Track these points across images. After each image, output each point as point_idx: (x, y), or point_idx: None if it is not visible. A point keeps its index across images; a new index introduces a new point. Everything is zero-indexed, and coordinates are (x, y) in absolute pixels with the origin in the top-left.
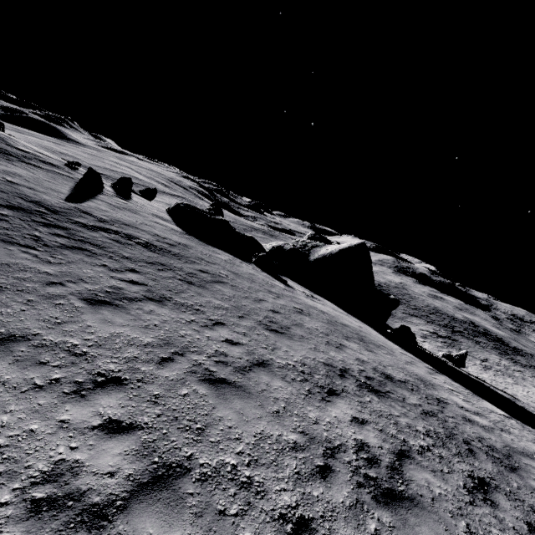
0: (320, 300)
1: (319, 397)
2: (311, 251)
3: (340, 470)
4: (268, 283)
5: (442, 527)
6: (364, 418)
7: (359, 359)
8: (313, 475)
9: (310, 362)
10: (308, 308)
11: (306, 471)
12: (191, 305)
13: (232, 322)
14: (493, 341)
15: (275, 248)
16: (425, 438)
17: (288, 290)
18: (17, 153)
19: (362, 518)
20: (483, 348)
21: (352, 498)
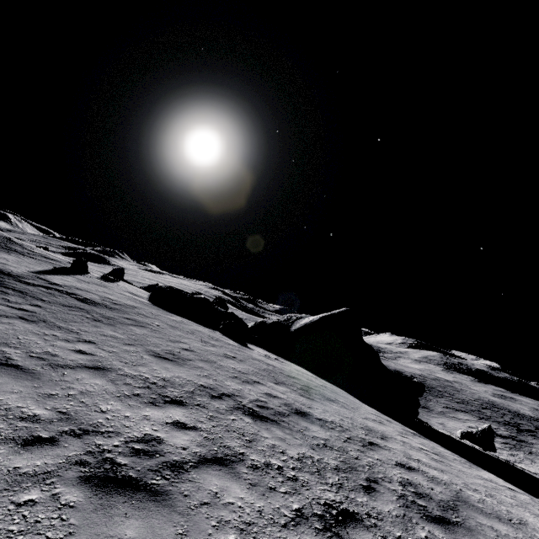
0: (285, 363)
1: (147, 400)
2: (294, 322)
3: (69, 446)
4: (213, 338)
5: (177, 529)
6: (198, 426)
7: (271, 394)
8: (13, 440)
9: (179, 380)
10: (247, 358)
11: (5, 435)
12: (71, 329)
13: (110, 344)
14: None
15: (257, 323)
16: (289, 460)
17: (238, 346)
18: (24, 251)
19: (25, 486)
20: None
21: (42, 469)
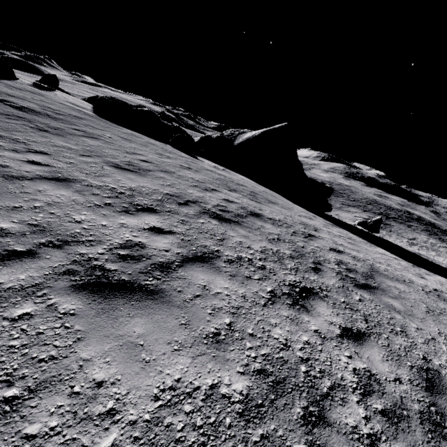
0: (231, 173)
1: (119, 209)
2: (237, 137)
3: (52, 258)
4: (166, 151)
5: (179, 321)
6: (174, 230)
7: (228, 200)
8: None
9: (146, 190)
10: (200, 169)
11: None
12: (15, 139)
13: (65, 155)
14: (425, 225)
15: (203, 138)
16: (255, 253)
17: (190, 159)
18: None
19: (14, 301)
20: (414, 230)
21: (28, 282)
